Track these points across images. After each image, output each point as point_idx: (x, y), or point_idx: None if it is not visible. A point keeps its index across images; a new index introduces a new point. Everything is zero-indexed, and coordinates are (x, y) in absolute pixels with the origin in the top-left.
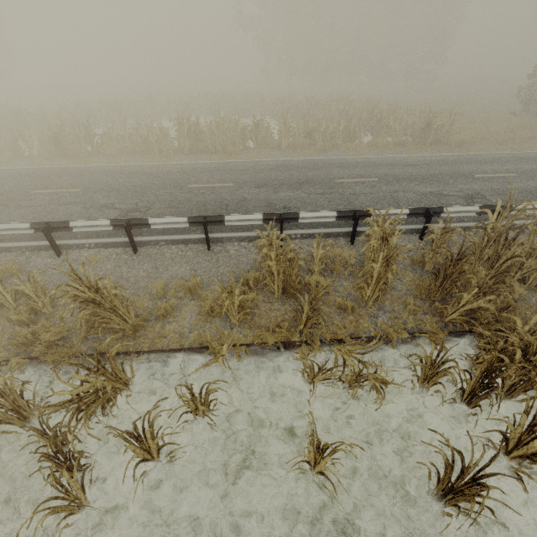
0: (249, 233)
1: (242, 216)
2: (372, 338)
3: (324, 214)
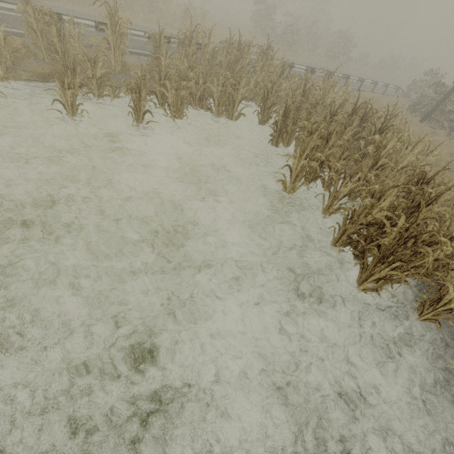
0: (20, 31)
1: (6, 4)
2: (118, 89)
3: (84, 22)
